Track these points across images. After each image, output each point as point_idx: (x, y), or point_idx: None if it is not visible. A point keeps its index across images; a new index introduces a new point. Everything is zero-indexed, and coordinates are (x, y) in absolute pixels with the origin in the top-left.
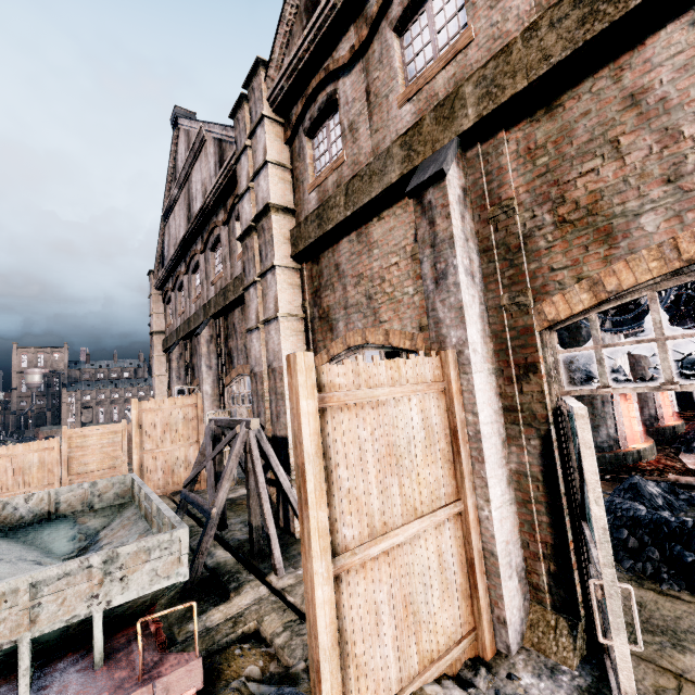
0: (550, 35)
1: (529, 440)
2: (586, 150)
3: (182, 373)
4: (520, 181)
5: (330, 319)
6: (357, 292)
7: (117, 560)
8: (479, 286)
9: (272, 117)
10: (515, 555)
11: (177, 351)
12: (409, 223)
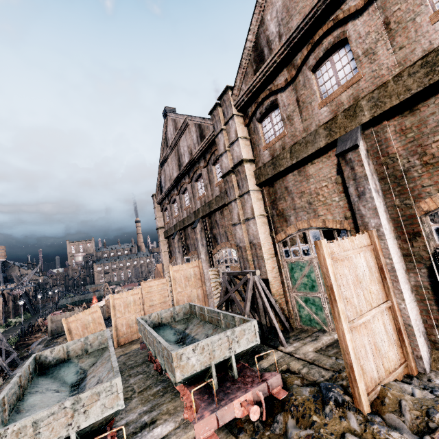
0: (409, 79)
1: (420, 269)
2: (435, 130)
3: (181, 249)
4: (398, 145)
5: (284, 215)
6: (301, 201)
7: (234, 334)
8: (381, 196)
9: (237, 114)
10: (420, 326)
11: (177, 237)
12: (332, 165)
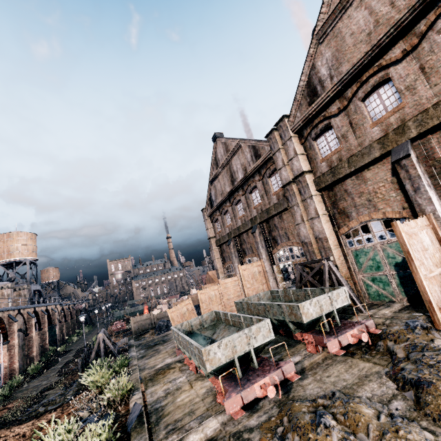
0: None
1: None
2: None
3: (236, 254)
4: None
5: (346, 213)
6: (361, 199)
7: (333, 295)
8: (433, 189)
9: (294, 136)
10: None
11: (232, 244)
12: (387, 170)
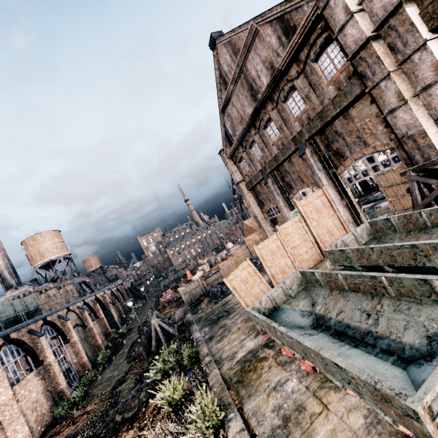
0: None
1: None
2: None
3: (278, 191)
4: None
5: None
6: None
7: None
8: None
9: None
10: None
11: (269, 181)
12: None
